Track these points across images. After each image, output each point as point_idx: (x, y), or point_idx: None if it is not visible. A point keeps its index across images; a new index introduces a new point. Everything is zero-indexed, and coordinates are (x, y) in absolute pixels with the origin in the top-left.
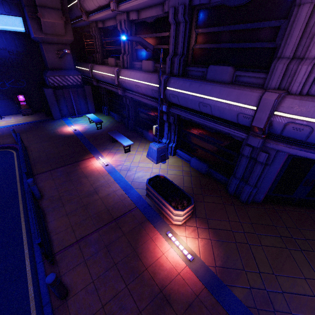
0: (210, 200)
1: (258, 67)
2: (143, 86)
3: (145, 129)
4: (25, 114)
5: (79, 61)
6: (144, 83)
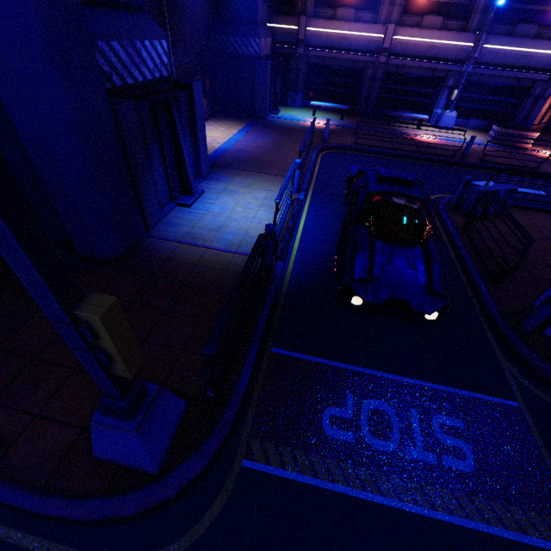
0: None
1: None
2: (446, 46)
3: (393, 109)
4: (206, 117)
5: None
6: (448, 43)
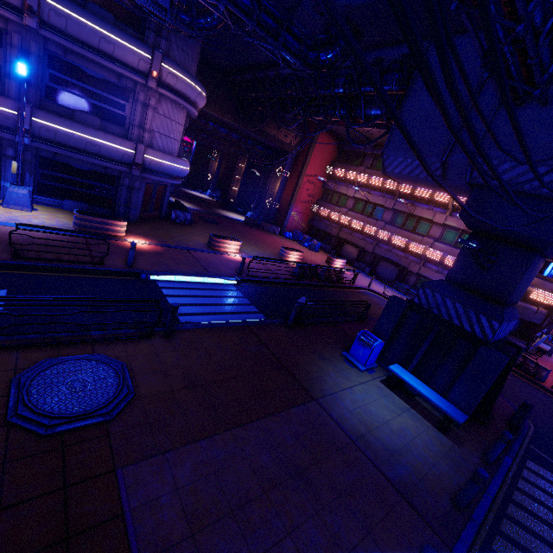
0: None
1: (116, 124)
2: None
3: None
4: None
5: None
6: None
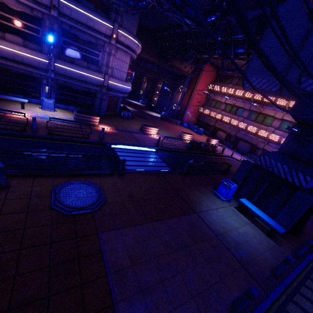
0: None
1: (94, 65)
2: (27, 57)
3: (7, 92)
4: None
5: None
6: (28, 56)
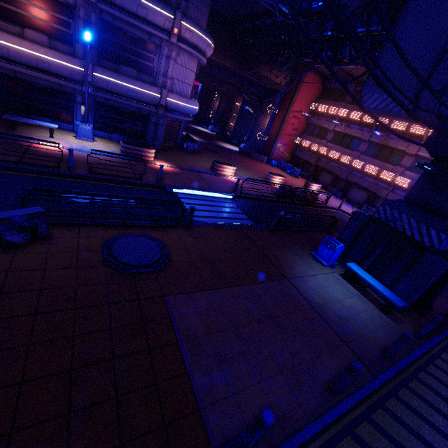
0: None
1: (147, 74)
2: (56, 64)
3: (28, 114)
4: None
5: None
6: (57, 62)
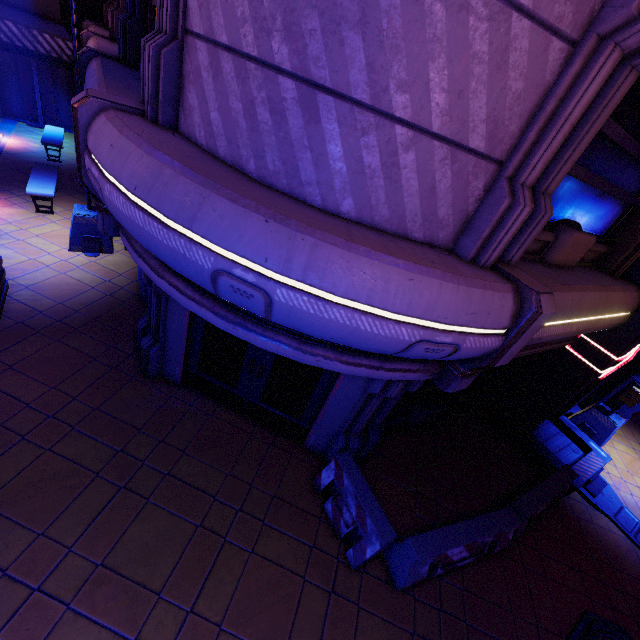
0: (76, 343)
1: None
2: None
3: None
4: None
5: (99, 19)
6: None
